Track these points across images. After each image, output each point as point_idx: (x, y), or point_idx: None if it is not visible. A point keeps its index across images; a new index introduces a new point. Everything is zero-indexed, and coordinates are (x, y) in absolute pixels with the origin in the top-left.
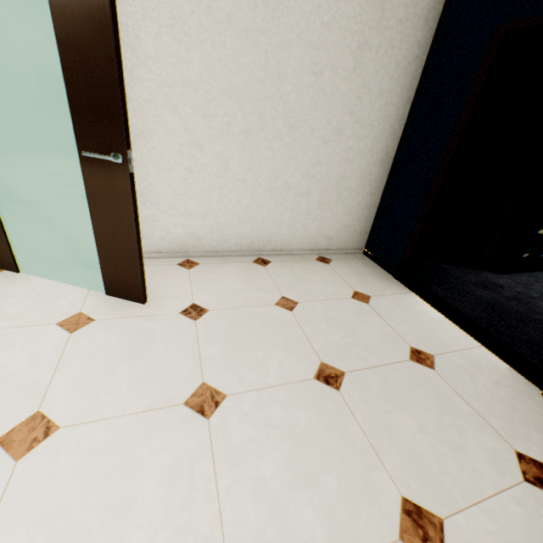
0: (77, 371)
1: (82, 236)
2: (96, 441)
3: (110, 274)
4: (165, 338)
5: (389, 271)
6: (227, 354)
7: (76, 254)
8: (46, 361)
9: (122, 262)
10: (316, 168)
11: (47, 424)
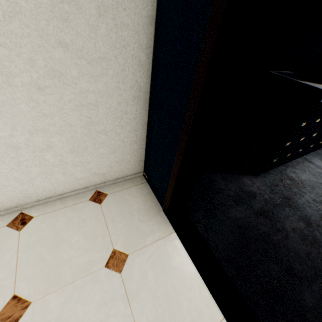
0: None
1: None
2: None
3: None
4: None
5: (159, 202)
6: None
7: None
8: None
9: None
10: (46, 120)
11: None
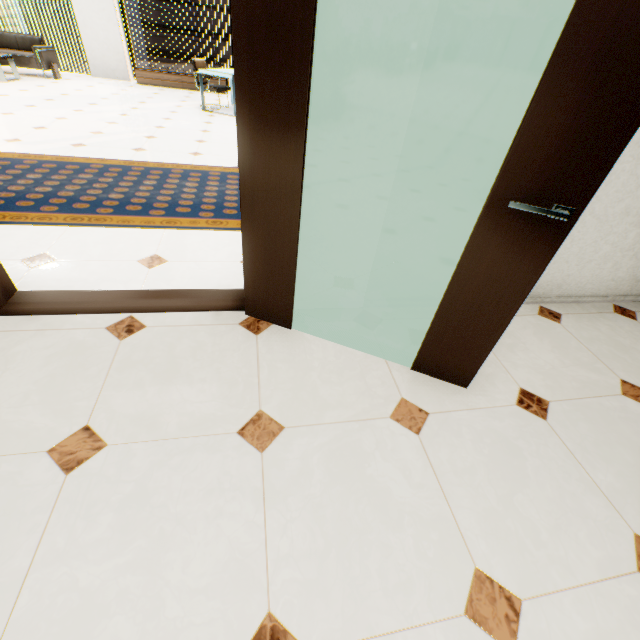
0: (471, 501)
1: (351, 279)
2: (580, 629)
3: (434, 350)
4: (531, 449)
5: None
6: (627, 483)
7: (337, 300)
8: (423, 481)
9: (464, 340)
10: None
11: (503, 593)
